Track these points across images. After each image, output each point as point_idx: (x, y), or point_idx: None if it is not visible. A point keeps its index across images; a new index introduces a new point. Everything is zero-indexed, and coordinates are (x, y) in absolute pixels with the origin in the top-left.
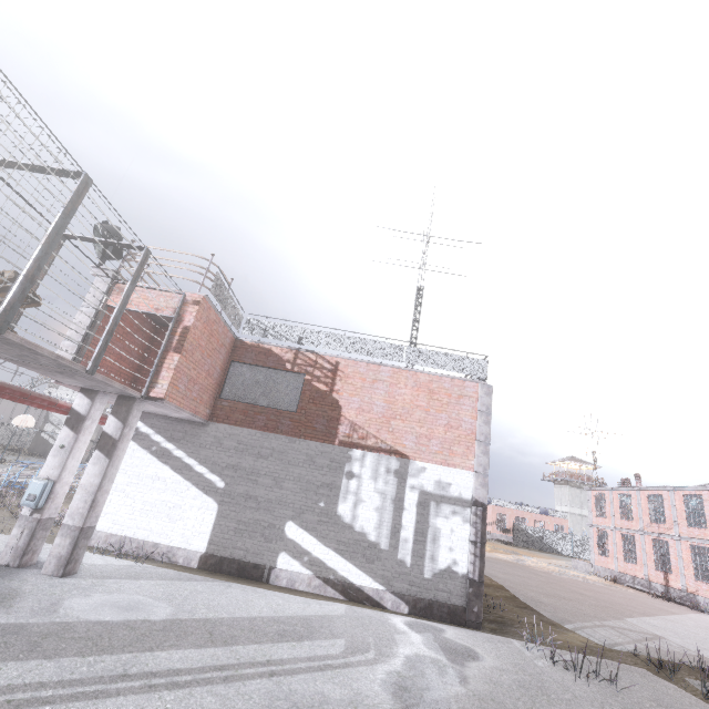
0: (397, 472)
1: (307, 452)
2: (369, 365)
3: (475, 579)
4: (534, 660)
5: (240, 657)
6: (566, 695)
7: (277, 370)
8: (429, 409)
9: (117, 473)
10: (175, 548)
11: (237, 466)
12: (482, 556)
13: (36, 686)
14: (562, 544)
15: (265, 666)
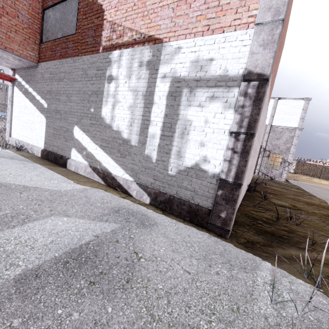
0: (148, 63)
1: (82, 67)
2: None
3: (228, 181)
4: None
5: None
6: None
7: (66, 2)
8: None
9: (15, 107)
10: (33, 146)
11: (51, 91)
12: (244, 152)
13: None
14: None
15: None
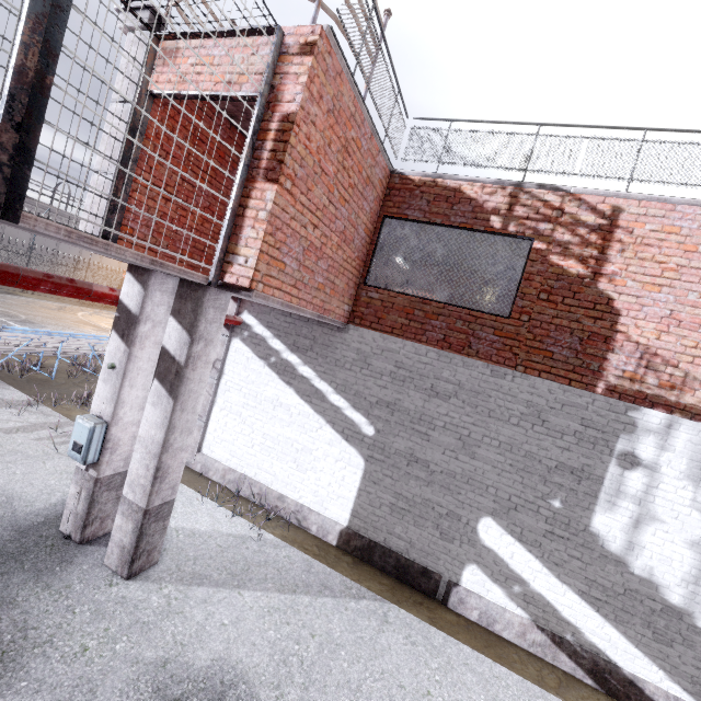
0: None
1: (528, 399)
2: None
3: None
4: None
5: None
6: None
7: (470, 232)
8: None
9: (231, 389)
10: (306, 509)
11: (394, 405)
12: None
13: None
14: None
15: None
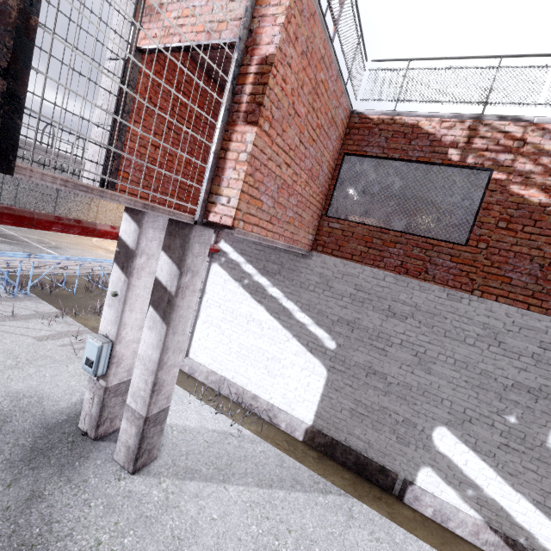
0: None
1: (485, 322)
2: None
3: None
4: None
5: None
6: None
7: (427, 165)
8: None
9: (211, 305)
10: (276, 409)
11: (354, 324)
12: None
13: None
14: None
15: None
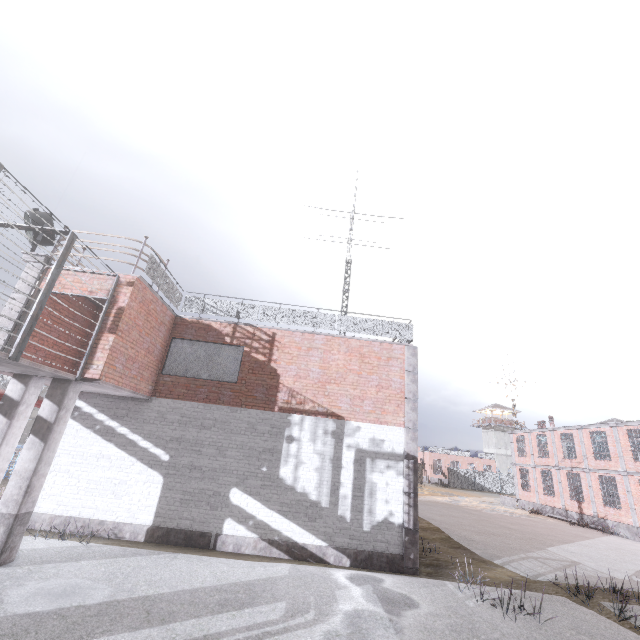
0: (334, 433)
1: (248, 420)
2: (304, 334)
3: (410, 528)
4: (466, 601)
5: (176, 635)
6: (495, 634)
7: (217, 344)
8: (361, 372)
9: (61, 454)
10: (121, 524)
11: (181, 439)
12: (415, 506)
13: None
14: (491, 482)
15: None
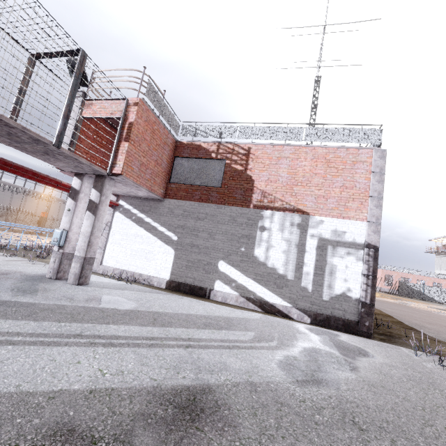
0: (299, 225)
1: (230, 214)
2: (274, 146)
3: (367, 302)
4: (422, 363)
5: (169, 334)
6: None
7: (206, 159)
8: (326, 175)
9: (115, 233)
10: (151, 277)
11: (184, 226)
12: (373, 286)
13: (13, 334)
14: (440, 296)
15: (185, 341)
